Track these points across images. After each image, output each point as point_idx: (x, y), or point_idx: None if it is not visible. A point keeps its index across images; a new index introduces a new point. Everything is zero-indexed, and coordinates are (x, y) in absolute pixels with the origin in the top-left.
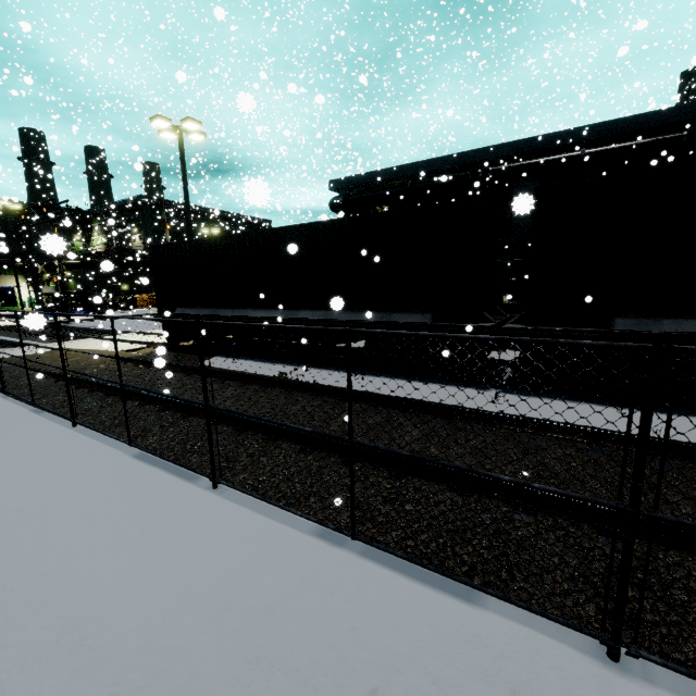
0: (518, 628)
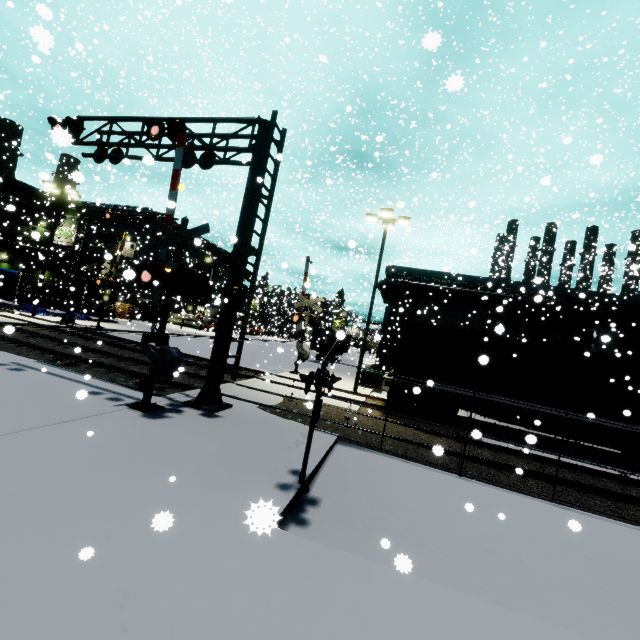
0: None
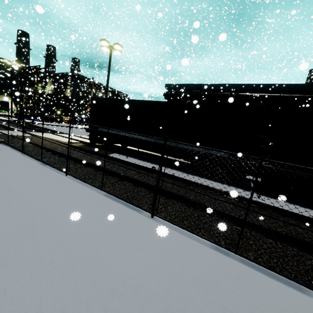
0: None
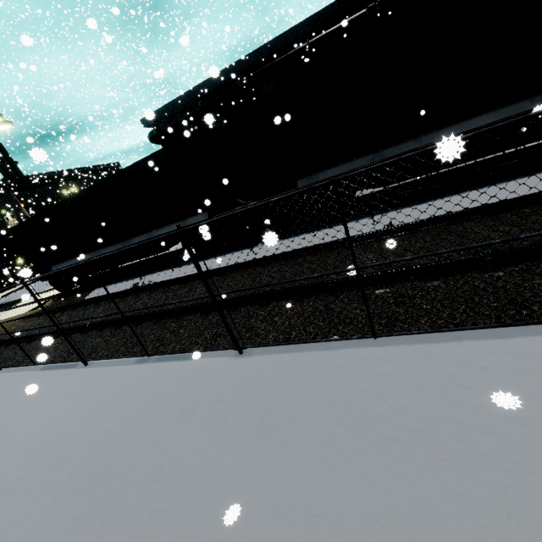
0: (209, 359)
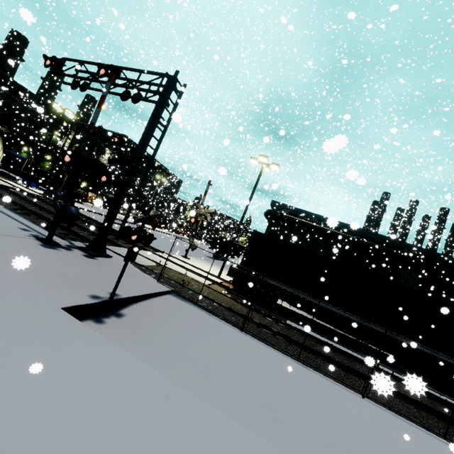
0: None
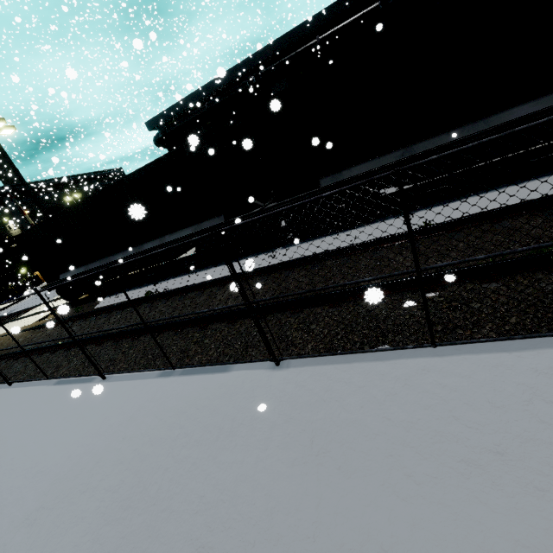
0: (242, 372)
